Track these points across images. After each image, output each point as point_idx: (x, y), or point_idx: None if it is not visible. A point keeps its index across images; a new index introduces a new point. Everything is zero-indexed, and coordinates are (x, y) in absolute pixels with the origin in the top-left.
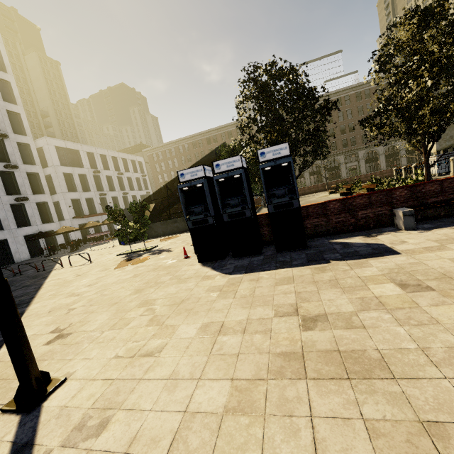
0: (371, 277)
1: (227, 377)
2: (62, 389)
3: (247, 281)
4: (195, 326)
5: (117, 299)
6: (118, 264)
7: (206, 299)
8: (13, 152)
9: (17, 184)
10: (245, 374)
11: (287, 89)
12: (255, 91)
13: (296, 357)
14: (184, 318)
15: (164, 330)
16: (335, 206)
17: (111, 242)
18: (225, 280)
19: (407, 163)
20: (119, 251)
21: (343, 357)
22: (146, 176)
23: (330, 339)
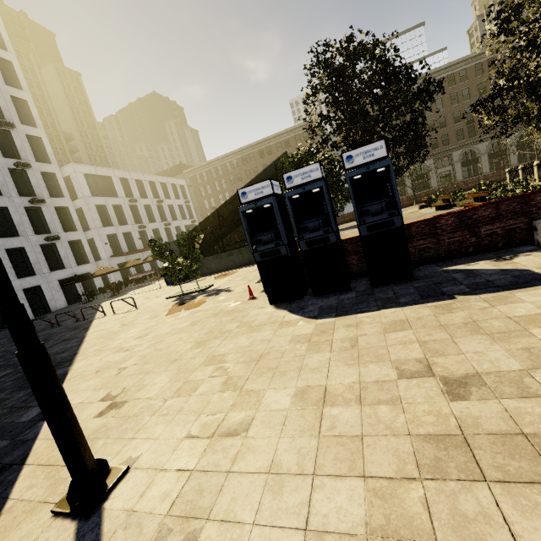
0: (528, 316)
1: (355, 474)
2: (125, 484)
3: (343, 328)
4: (287, 392)
5: (176, 354)
6: (170, 309)
7: (293, 353)
8: (38, 184)
9: (45, 221)
10: (383, 470)
11: (372, 70)
12: (329, 77)
13: (455, 444)
14: (269, 380)
15: (245, 398)
16: (447, 222)
17: (156, 282)
18: (311, 327)
19: (518, 163)
20: (168, 293)
21: (536, 446)
22: (190, 203)
23: (500, 414)
